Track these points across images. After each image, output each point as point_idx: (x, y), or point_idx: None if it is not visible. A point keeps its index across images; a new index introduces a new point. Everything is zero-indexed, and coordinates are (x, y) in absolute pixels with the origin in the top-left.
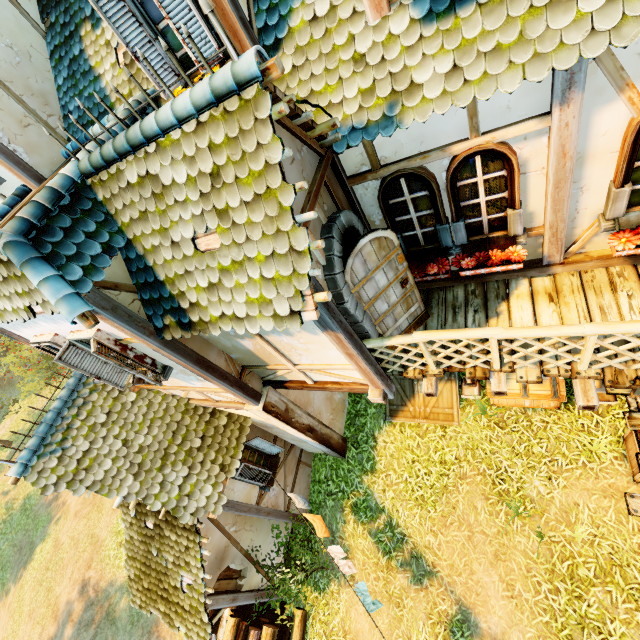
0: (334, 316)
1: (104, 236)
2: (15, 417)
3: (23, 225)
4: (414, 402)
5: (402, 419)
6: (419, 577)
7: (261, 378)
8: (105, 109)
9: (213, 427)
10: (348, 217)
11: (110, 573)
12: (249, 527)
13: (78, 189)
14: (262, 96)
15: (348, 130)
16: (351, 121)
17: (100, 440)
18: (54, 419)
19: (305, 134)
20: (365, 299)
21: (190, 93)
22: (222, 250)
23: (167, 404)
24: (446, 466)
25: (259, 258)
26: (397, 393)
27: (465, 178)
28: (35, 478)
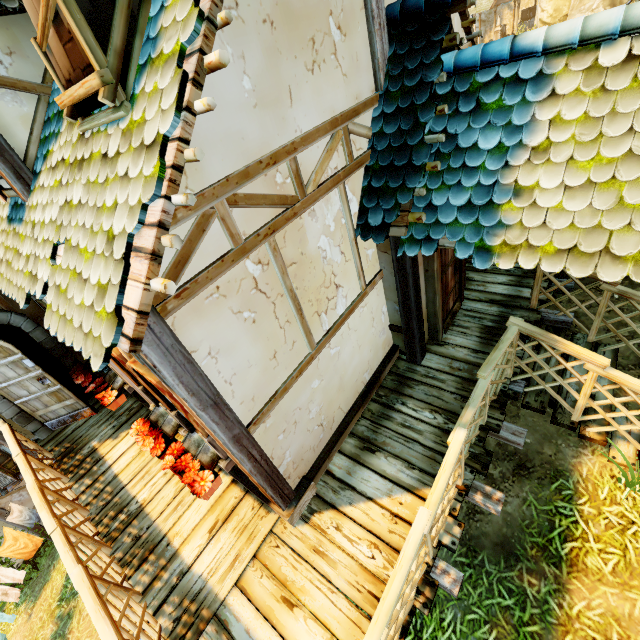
0: None
1: None
2: None
3: None
4: None
5: None
6: (57, 635)
7: None
8: None
9: None
10: None
11: None
12: None
13: None
14: None
15: None
16: None
17: None
18: None
19: None
20: None
21: None
22: None
23: None
24: None
25: None
26: None
27: None
28: None
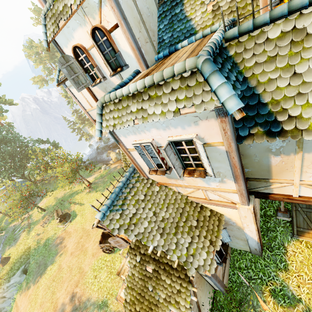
0: None
1: (234, 73)
2: (48, 198)
3: (209, 54)
4: None
5: (308, 238)
6: None
7: (248, 189)
8: (190, 34)
9: (202, 215)
10: None
11: (88, 293)
12: (200, 287)
13: (220, 48)
14: None
15: None
16: None
17: (141, 209)
18: (118, 192)
19: None
20: None
21: None
22: None
23: (175, 196)
24: None
25: None
26: (303, 220)
27: None
28: (108, 223)
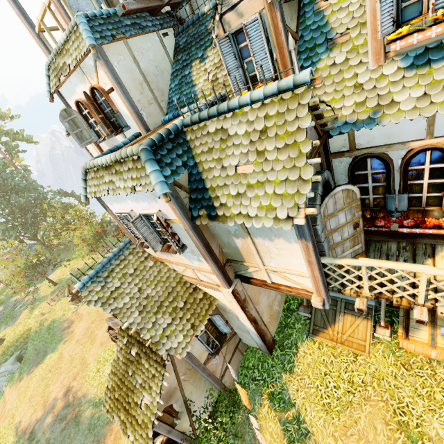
0: (309, 230)
1: (184, 158)
2: (63, 269)
3: (152, 142)
4: (334, 328)
5: (321, 338)
6: None
7: (235, 272)
8: (193, 101)
9: (193, 297)
10: (328, 175)
11: (86, 388)
12: (192, 381)
13: (178, 132)
14: (307, 92)
15: (342, 123)
16: (345, 118)
17: (126, 283)
18: (106, 263)
19: (316, 121)
20: (328, 228)
21: (264, 88)
22: (253, 174)
23: (169, 274)
24: (353, 386)
25: (276, 181)
26: (321, 317)
27: (415, 165)
28: (86, 294)
